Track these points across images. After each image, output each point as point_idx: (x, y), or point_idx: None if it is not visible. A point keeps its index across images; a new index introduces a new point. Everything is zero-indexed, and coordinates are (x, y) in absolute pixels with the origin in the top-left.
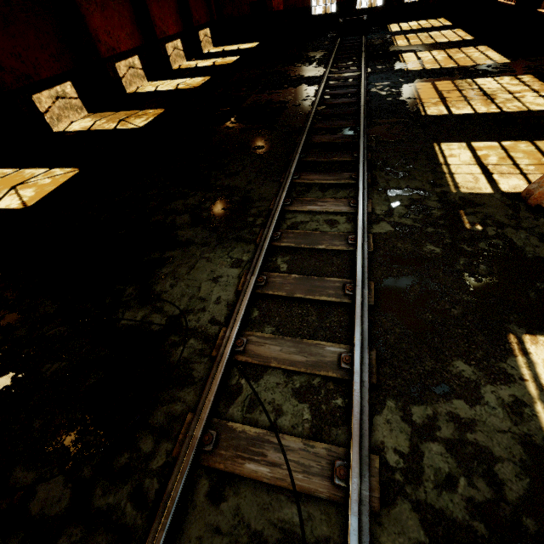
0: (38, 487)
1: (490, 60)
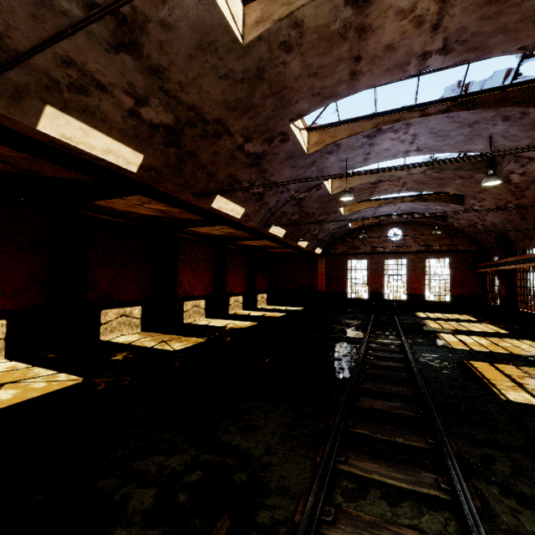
0: None
1: None
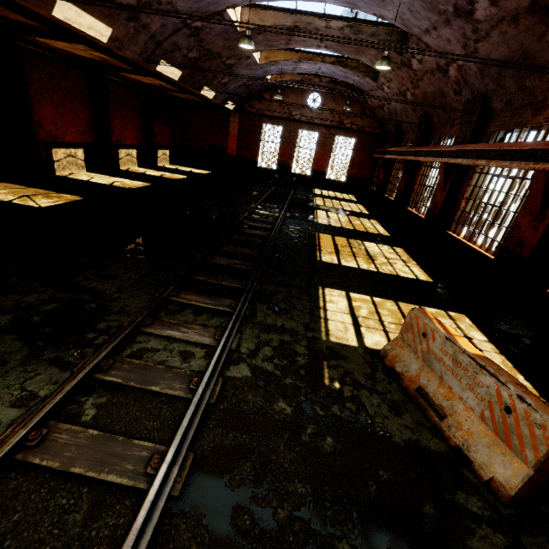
0: None
1: (376, 231)
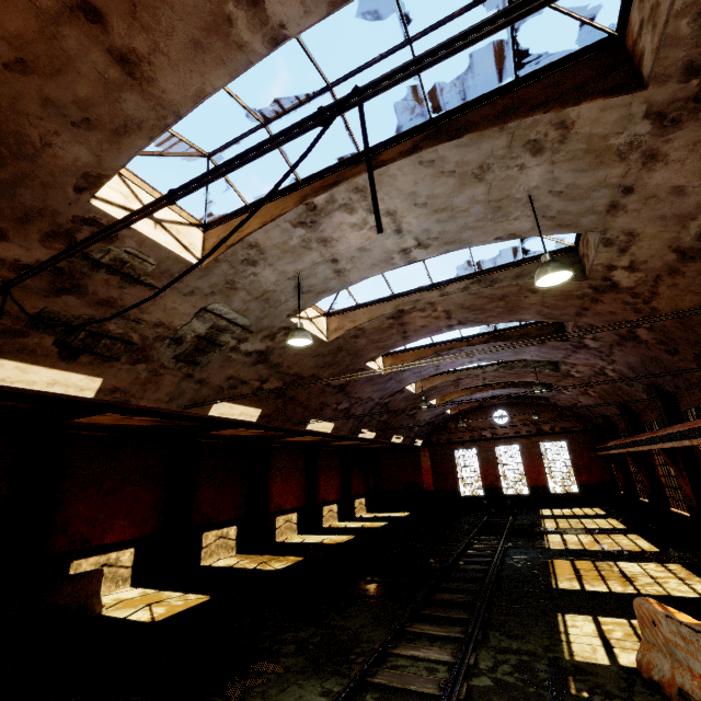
0: None
1: (637, 547)
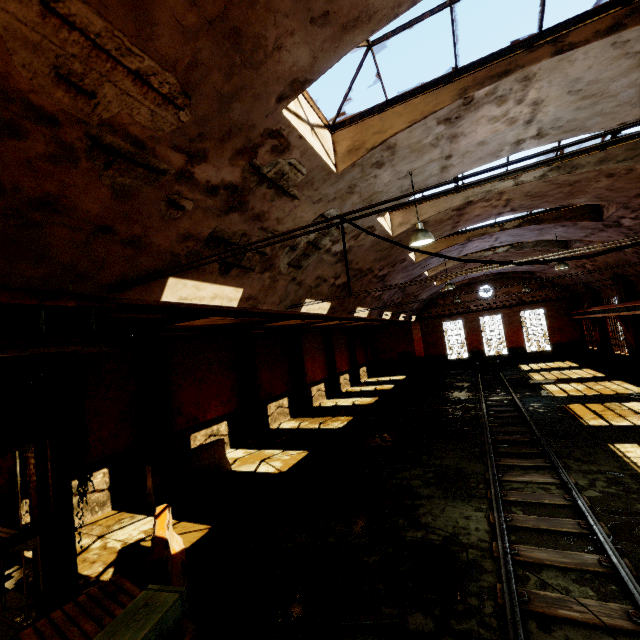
0: (406, 617)
1: (629, 390)
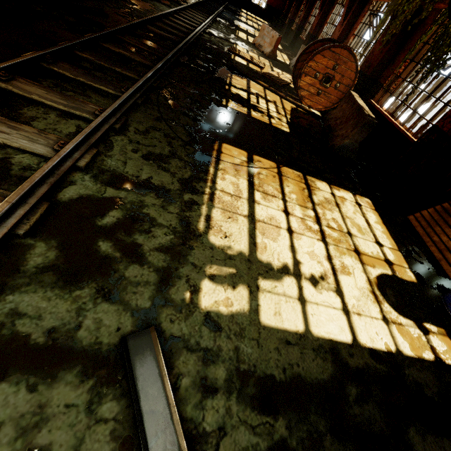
0: (123, 1)
1: None
